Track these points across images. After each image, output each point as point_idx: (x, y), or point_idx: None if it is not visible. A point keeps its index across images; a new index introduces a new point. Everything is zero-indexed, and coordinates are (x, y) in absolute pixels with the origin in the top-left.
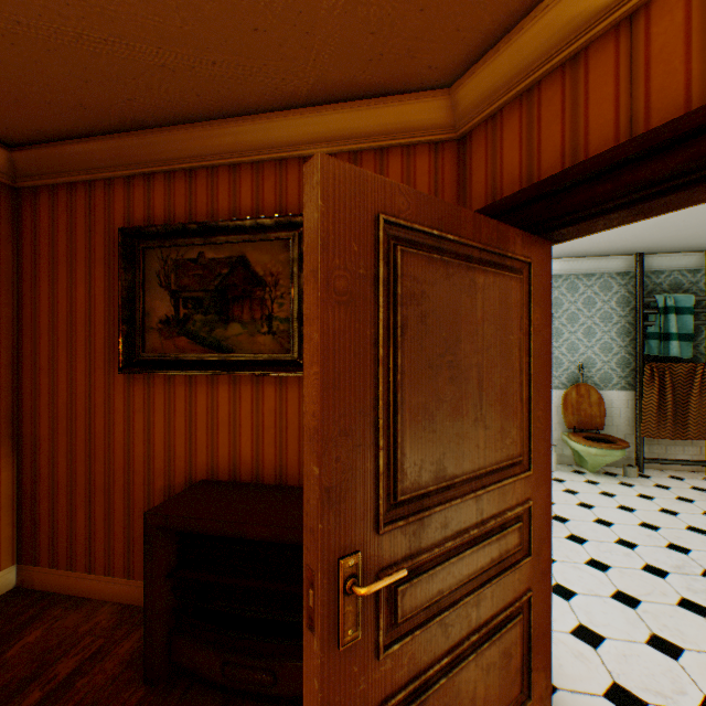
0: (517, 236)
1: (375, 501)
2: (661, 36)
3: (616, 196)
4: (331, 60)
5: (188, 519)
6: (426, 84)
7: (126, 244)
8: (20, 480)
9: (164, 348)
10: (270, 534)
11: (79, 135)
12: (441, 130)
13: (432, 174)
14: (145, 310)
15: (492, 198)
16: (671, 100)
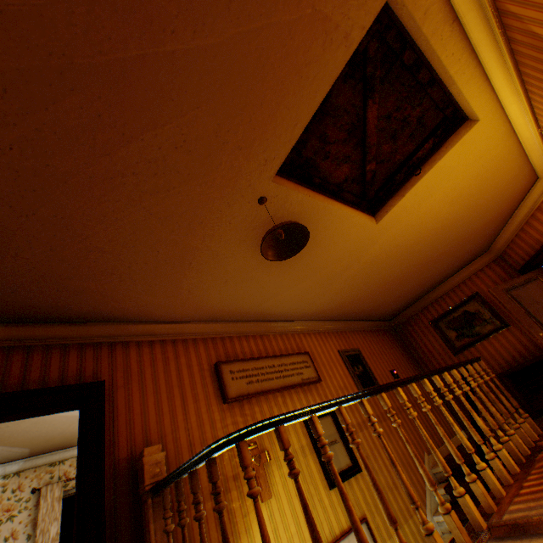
0: (529, 273)
1: (537, 326)
2: (523, 237)
3: (539, 260)
4: (459, 265)
5: (506, 370)
6: (480, 254)
7: (431, 325)
8: (444, 403)
9: (460, 343)
10: (531, 361)
11: (405, 308)
12: (491, 258)
13: (497, 266)
14: (447, 337)
15: (517, 265)
16: (534, 244)
